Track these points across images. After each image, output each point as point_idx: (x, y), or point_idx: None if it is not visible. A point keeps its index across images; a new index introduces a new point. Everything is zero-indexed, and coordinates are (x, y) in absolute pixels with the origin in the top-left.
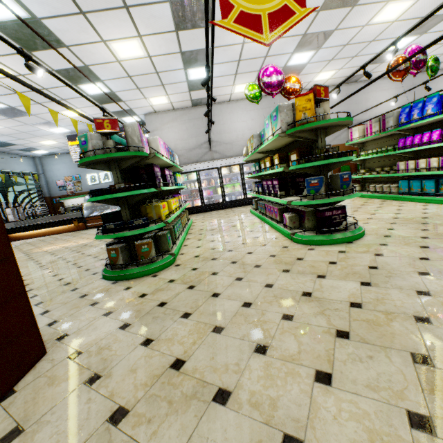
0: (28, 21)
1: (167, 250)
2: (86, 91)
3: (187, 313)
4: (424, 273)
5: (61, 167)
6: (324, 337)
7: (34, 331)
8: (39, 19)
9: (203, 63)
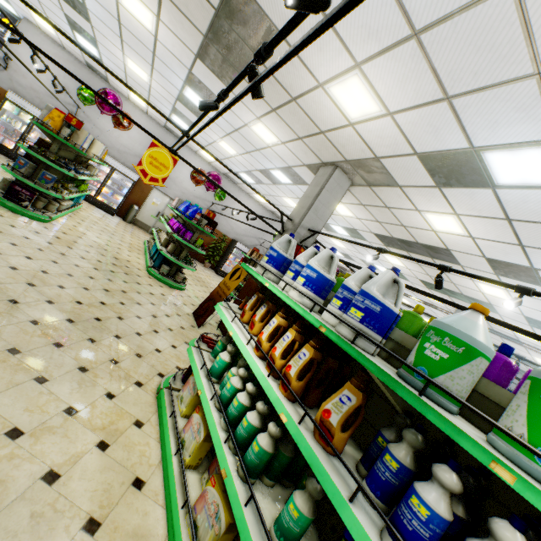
0: None
1: None
2: None
3: None
4: None
5: None
6: None
7: None
8: None
9: (91, 42)
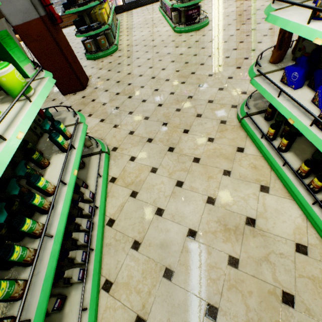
0: None
1: (112, 43)
2: None
3: (129, 65)
4: (210, 42)
5: None
6: (168, 63)
7: (84, 71)
8: None
9: None
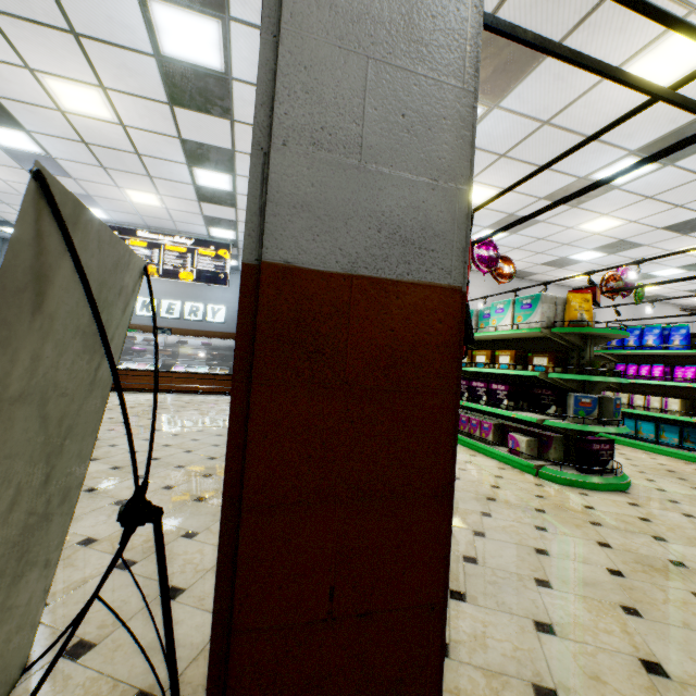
0: (213, 74)
1: None
2: (196, 178)
3: (541, 580)
4: None
5: None
6: None
7: None
8: (231, 78)
9: None
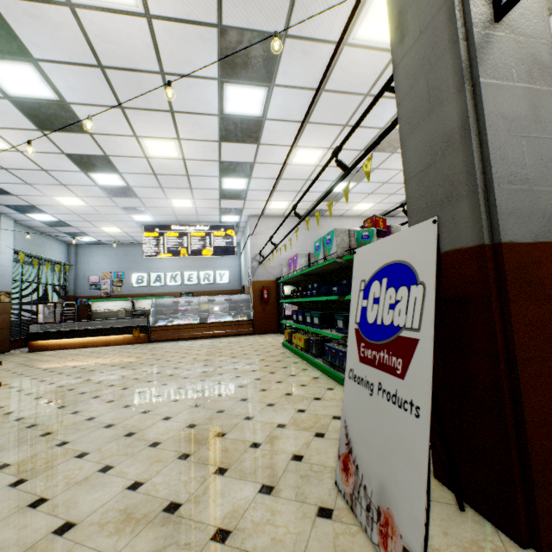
0: (254, 119)
1: None
2: (222, 184)
3: None
4: None
5: (101, 260)
6: None
7: None
8: (264, 119)
9: (354, 179)
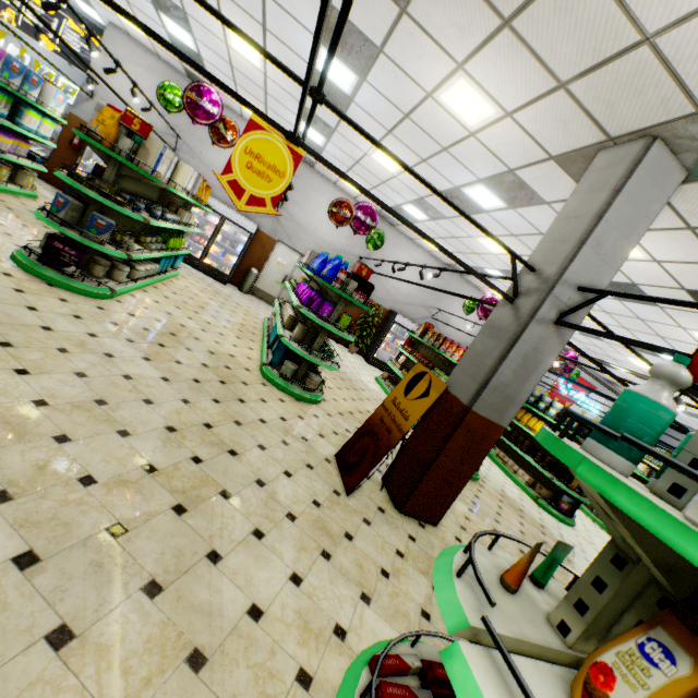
0: None
1: None
2: None
3: None
4: None
5: None
6: None
7: None
8: None
9: (181, 23)
